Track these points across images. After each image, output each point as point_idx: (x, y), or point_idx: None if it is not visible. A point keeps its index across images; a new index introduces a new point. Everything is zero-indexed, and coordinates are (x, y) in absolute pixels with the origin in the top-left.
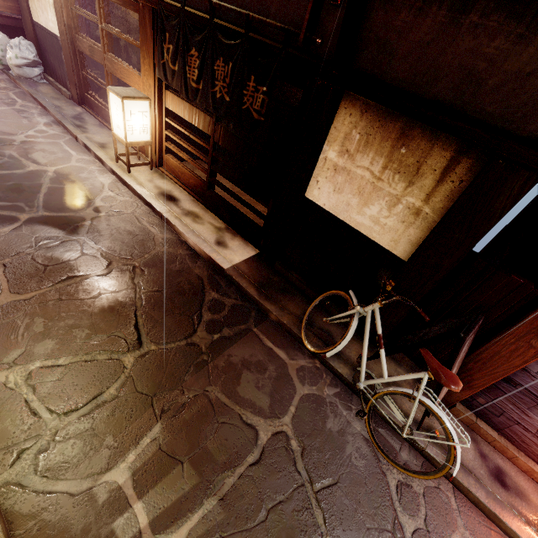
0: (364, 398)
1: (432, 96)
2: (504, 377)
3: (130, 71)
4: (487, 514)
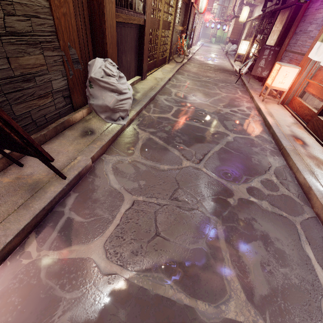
0: (242, 81)
1: None
2: None
3: (251, 38)
4: (247, 91)
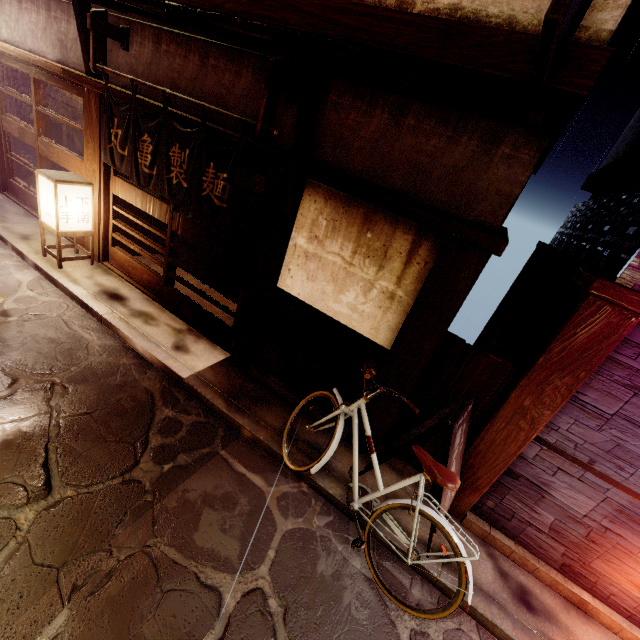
0: (363, 524)
1: (388, 185)
2: (506, 470)
3: (70, 155)
4: None
